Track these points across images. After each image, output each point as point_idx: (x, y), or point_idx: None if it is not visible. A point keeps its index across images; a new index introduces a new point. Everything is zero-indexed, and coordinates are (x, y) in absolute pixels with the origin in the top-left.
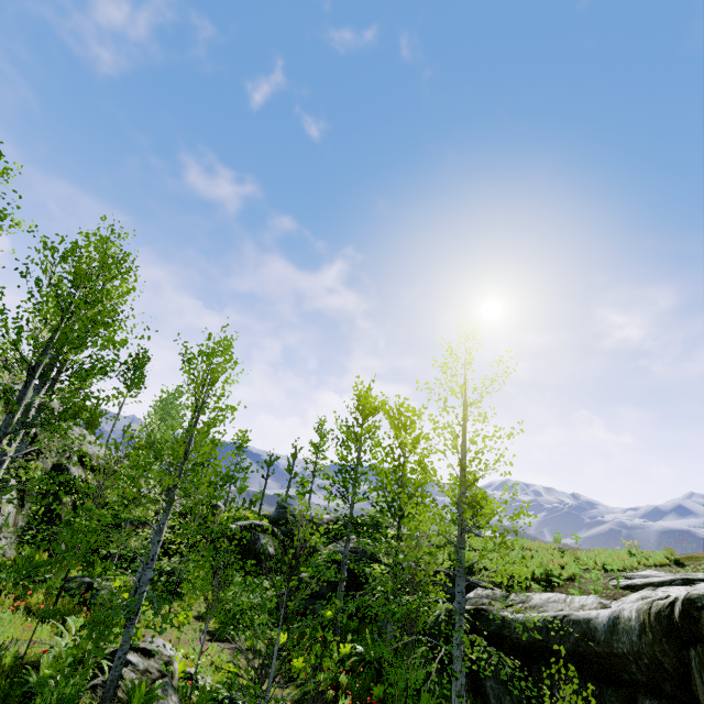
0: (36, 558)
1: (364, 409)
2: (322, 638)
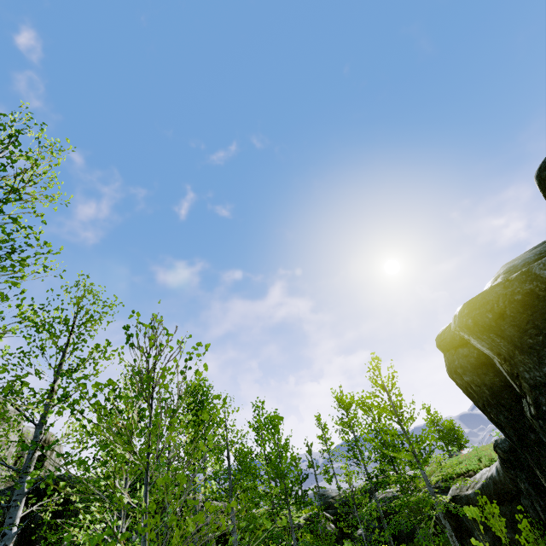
0: None
1: (344, 406)
2: None
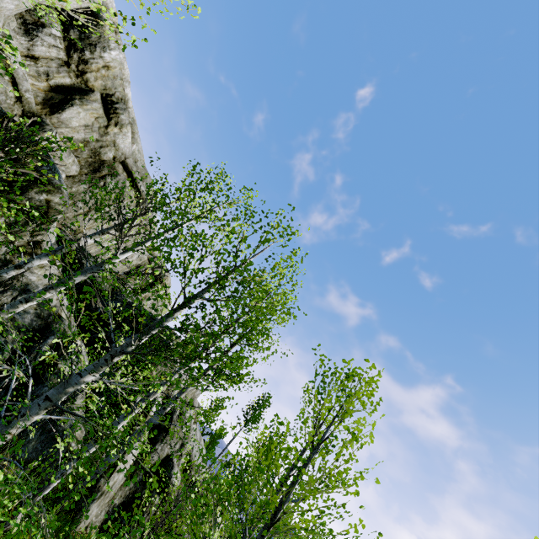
0: None
1: None
2: None
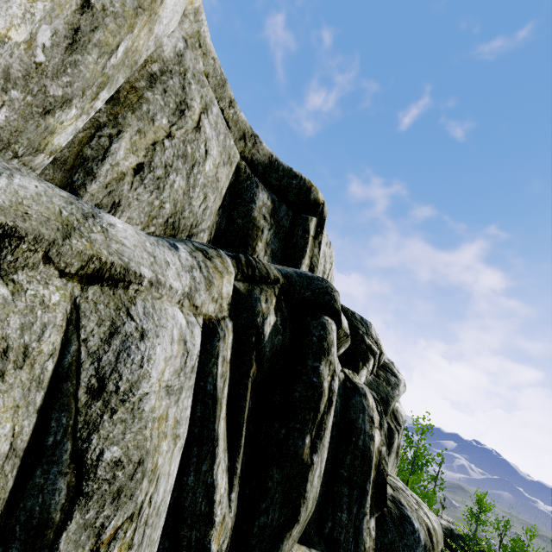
0: None
1: (481, 508)
2: None
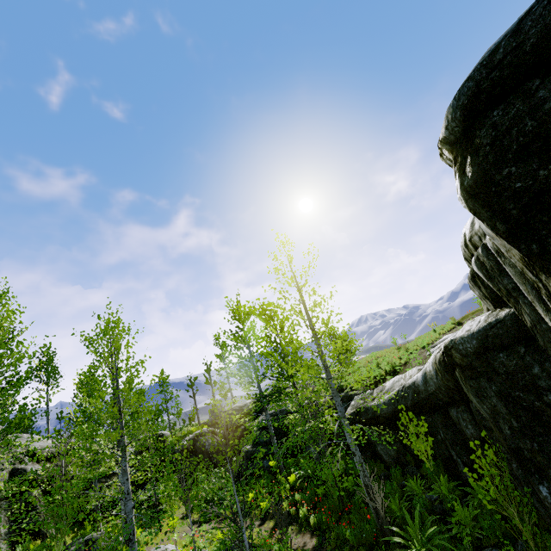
0: (31, 547)
1: (240, 318)
2: (276, 480)
